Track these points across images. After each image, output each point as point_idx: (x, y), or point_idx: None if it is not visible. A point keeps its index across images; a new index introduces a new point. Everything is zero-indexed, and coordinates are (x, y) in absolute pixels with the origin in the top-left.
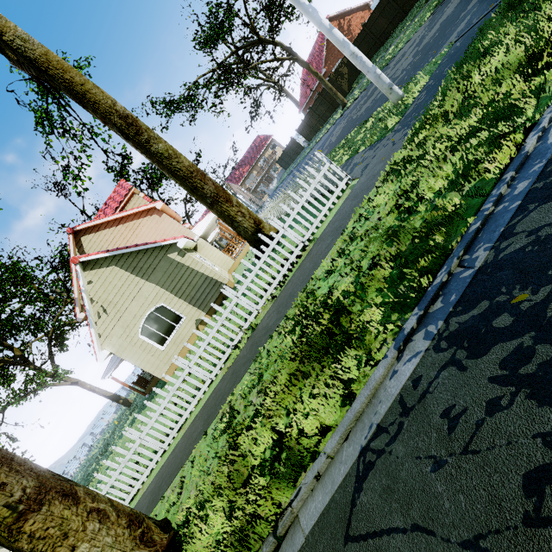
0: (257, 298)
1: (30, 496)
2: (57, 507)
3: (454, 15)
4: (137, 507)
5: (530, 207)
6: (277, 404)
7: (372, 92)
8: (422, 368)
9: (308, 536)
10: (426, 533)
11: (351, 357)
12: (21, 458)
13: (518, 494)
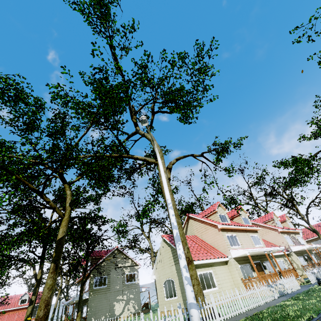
0: None
1: (39, 317)
2: None
3: None
4: None
5: None
6: None
7: None
8: None
9: None
10: None
11: None
12: (49, 307)
13: None
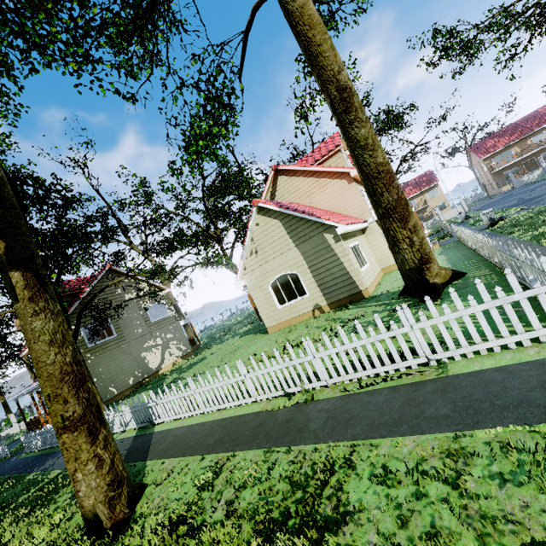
0: (333, 372)
1: (74, 419)
2: (82, 437)
3: None
4: (168, 433)
5: None
6: None
7: None
8: None
9: None
10: None
11: None
12: (90, 385)
13: None
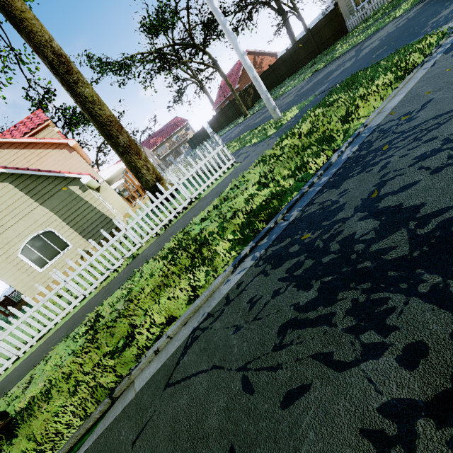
0: (143, 234)
1: None
2: None
3: (321, 79)
4: None
5: (324, 190)
6: (139, 307)
7: (265, 111)
8: (245, 277)
9: (138, 393)
10: (219, 369)
11: (202, 271)
12: None
13: (274, 336)
